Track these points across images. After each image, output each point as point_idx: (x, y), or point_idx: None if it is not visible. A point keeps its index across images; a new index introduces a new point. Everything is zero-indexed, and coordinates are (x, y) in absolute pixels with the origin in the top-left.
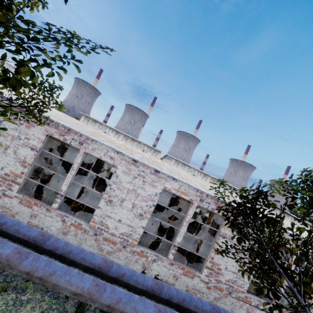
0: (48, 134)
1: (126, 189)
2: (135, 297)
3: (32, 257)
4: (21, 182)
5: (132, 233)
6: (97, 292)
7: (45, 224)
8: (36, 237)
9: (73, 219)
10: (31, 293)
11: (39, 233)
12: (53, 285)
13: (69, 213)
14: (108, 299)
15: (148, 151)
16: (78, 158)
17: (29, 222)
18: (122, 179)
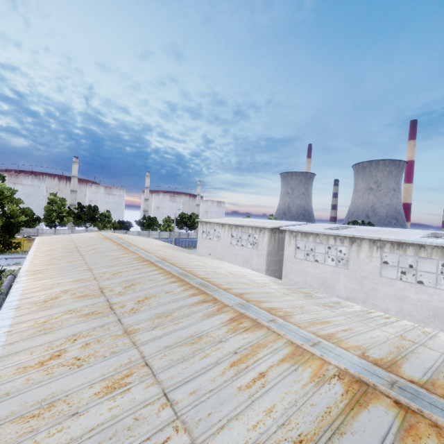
0: None
1: None
2: None
3: None
4: None
5: None
6: None
7: None
8: None
9: None
10: None
11: None
12: None
13: None
14: None
15: (254, 233)
16: None
17: None
18: None
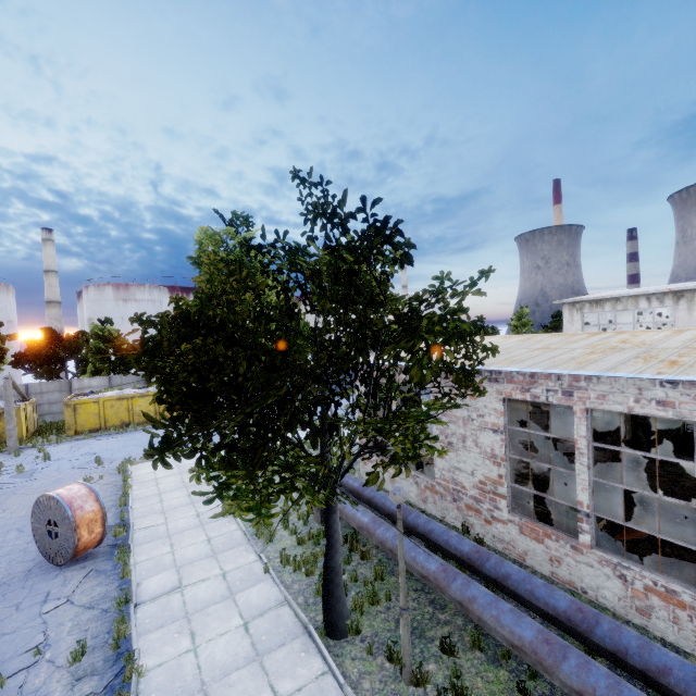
0: (503, 397)
1: None
2: None
3: (573, 658)
4: (506, 493)
5: None
6: None
7: (585, 582)
8: (569, 613)
9: (644, 575)
10: None
11: (572, 605)
12: None
13: (627, 559)
14: None
15: None
16: (578, 427)
17: (553, 573)
18: None
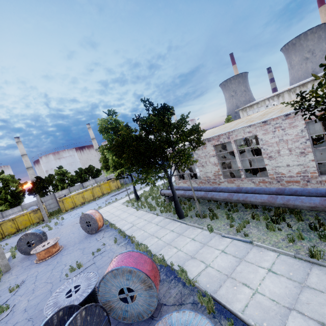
0: (213, 145)
1: (274, 143)
2: (301, 197)
3: (235, 194)
4: (221, 173)
5: (306, 168)
6: (272, 199)
7: None
8: (236, 189)
9: (257, 179)
10: (249, 212)
11: (237, 188)
12: (250, 202)
13: (254, 177)
14: (280, 201)
15: None
16: (233, 146)
17: None
18: (266, 139)
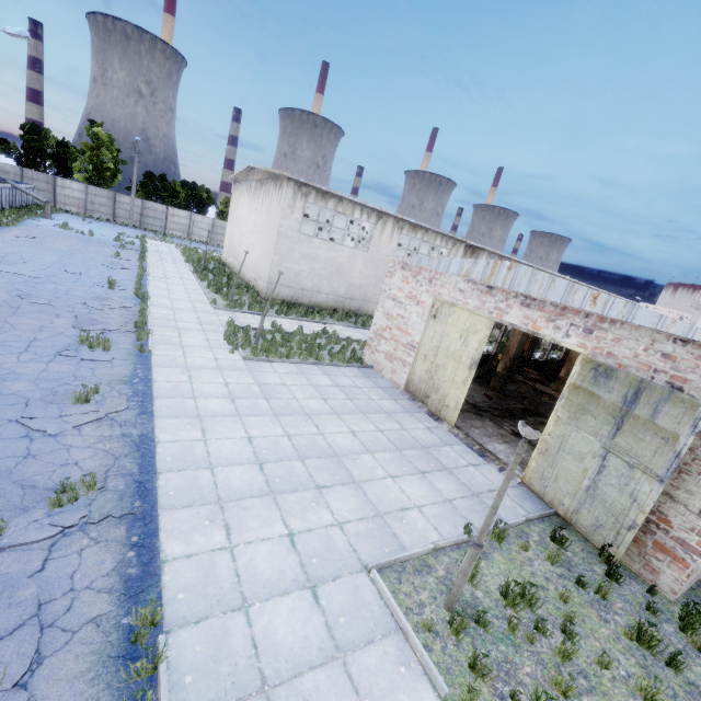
0: None
1: None
2: None
3: None
4: None
5: None
6: None
7: None
8: None
9: None
10: None
11: None
12: None
13: None
14: None
15: (442, 246)
16: None
17: None
18: None
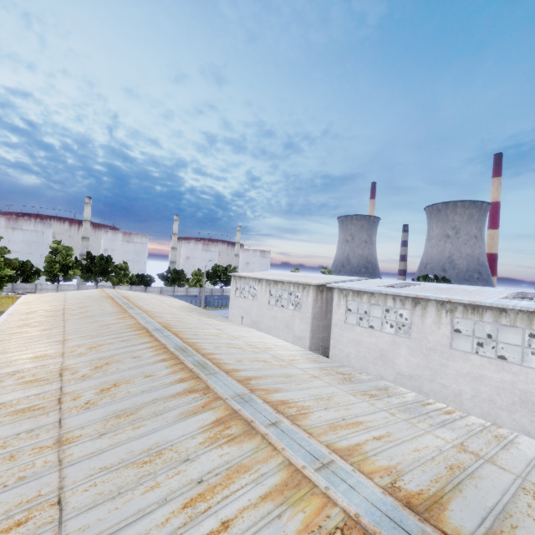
0: None
1: None
2: None
3: None
4: None
5: None
6: None
7: None
8: None
9: None
10: None
11: None
12: None
13: None
14: None
15: (296, 291)
16: None
17: None
18: None
